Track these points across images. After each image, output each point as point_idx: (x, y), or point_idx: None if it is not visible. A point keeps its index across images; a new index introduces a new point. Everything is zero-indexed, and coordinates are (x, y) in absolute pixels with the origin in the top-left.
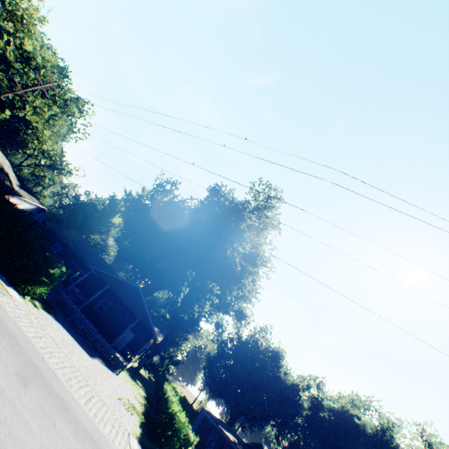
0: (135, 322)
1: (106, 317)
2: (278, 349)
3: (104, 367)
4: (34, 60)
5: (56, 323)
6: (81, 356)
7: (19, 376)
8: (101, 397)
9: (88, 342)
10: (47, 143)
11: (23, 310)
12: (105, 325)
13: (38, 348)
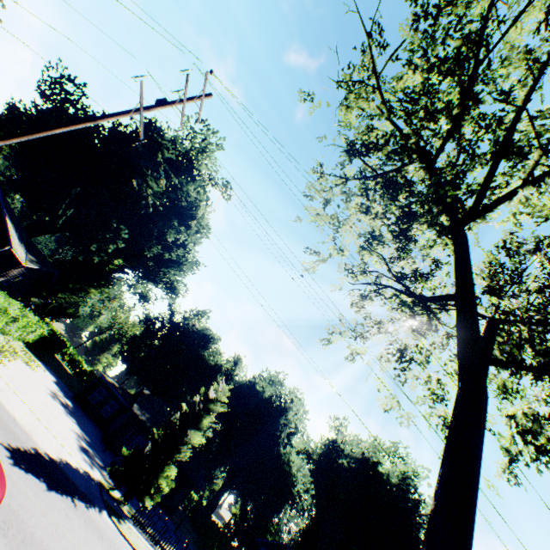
0: None
1: None
2: (212, 333)
3: None
4: None
5: None
6: None
7: None
8: None
9: None
10: None
11: None
12: None
13: None
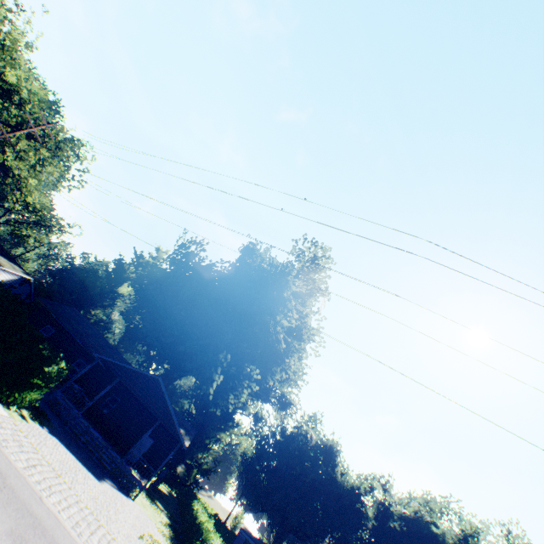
0: (155, 425)
1: (115, 420)
2: (332, 442)
3: (116, 491)
4: (17, 94)
5: (51, 437)
6: (87, 481)
7: (12, 538)
8: (118, 541)
9: (94, 457)
10: (32, 194)
11: (9, 428)
12: (114, 431)
13: (33, 484)
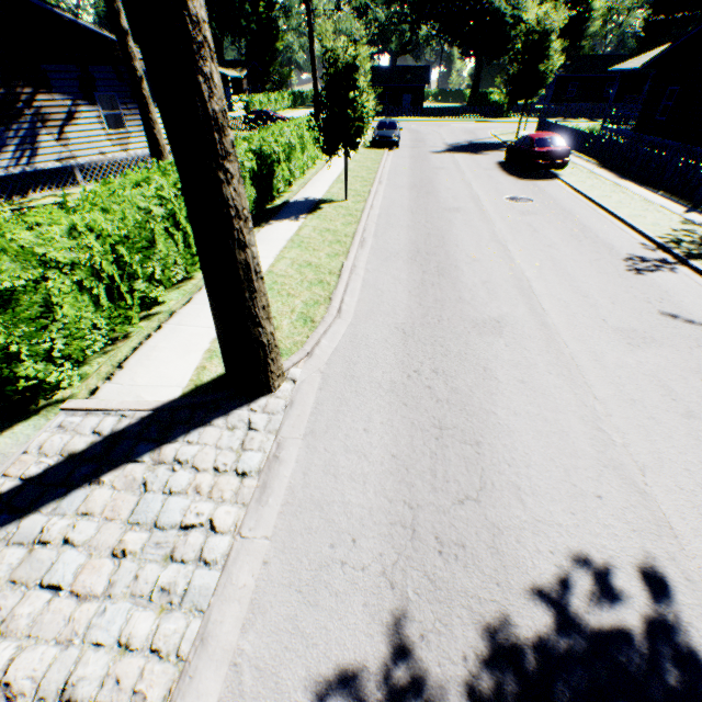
0: None
1: None
2: None
3: None
4: None
5: None
6: None
7: None
8: None
9: None
10: None
11: None
12: None
13: None
